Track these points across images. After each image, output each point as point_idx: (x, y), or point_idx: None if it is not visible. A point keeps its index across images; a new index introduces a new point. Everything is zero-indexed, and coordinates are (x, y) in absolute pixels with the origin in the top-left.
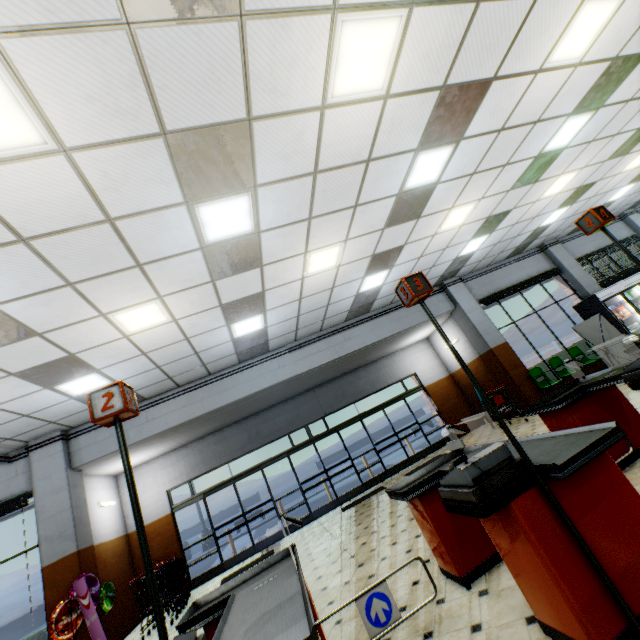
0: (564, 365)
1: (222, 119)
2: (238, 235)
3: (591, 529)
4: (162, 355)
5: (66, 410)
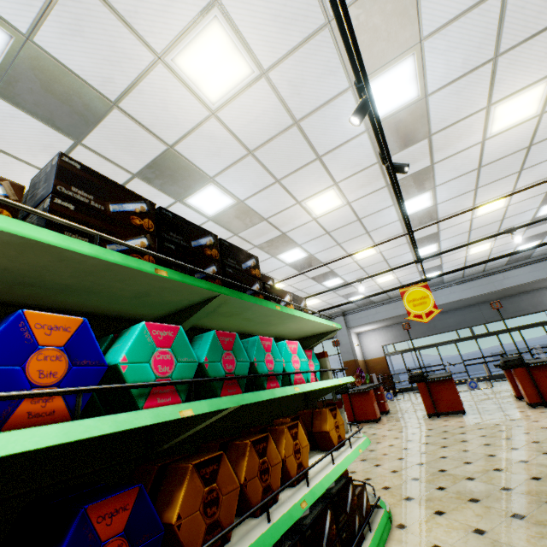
0: None
1: (428, 234)
2: (430, 253)
3: (541, 381)
4: (387, 288)
5: (347, 305)
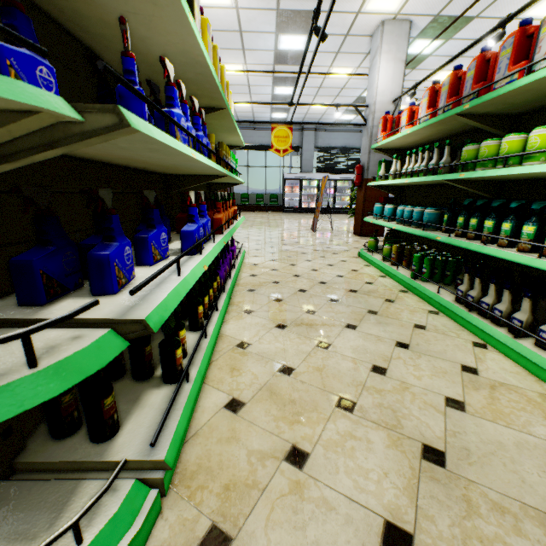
0: (248, 199)
1: None
2: None
3: None
4: None
5: None
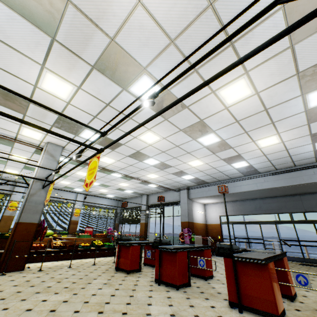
0: None
1: (193, 123)
2: (215, 142)
3: (244, 279)
4: (207, 172)
5: (186, 182)
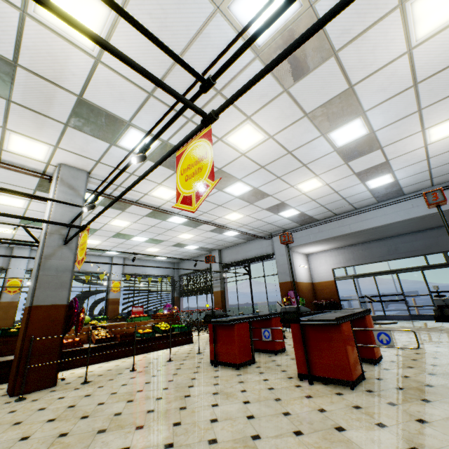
0: None
1: (334, 95)
2: (357, 138)
3: None
4: (323, 200)
5: (283, 223)
